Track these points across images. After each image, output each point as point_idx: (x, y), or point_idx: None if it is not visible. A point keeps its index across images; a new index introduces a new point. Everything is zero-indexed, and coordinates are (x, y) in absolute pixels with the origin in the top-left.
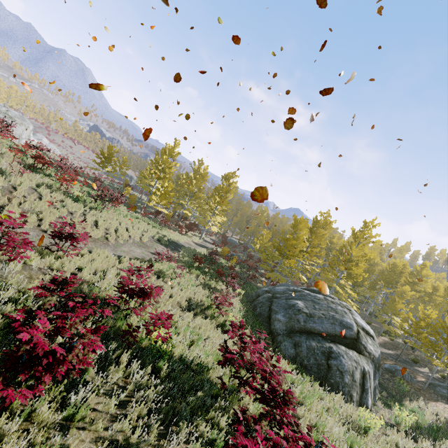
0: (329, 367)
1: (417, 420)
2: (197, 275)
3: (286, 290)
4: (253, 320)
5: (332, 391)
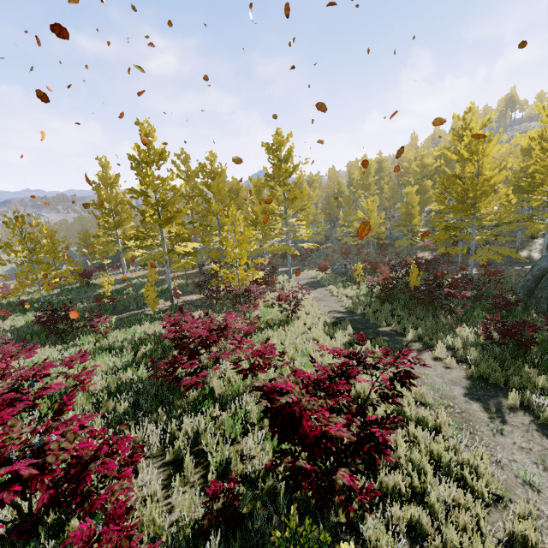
0: None
1: None
2: None
3: None
4: None
5: None
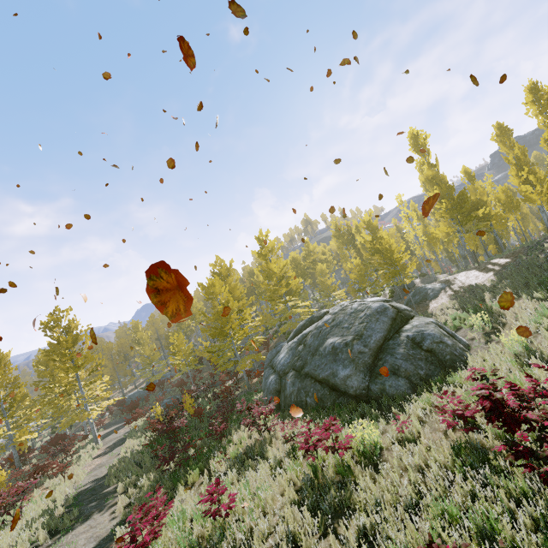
0: (430, 351)
1: (465, 319)
2: (201, 474)
3: (293, 351)
4: (332, 414)
5: (459, 364)
